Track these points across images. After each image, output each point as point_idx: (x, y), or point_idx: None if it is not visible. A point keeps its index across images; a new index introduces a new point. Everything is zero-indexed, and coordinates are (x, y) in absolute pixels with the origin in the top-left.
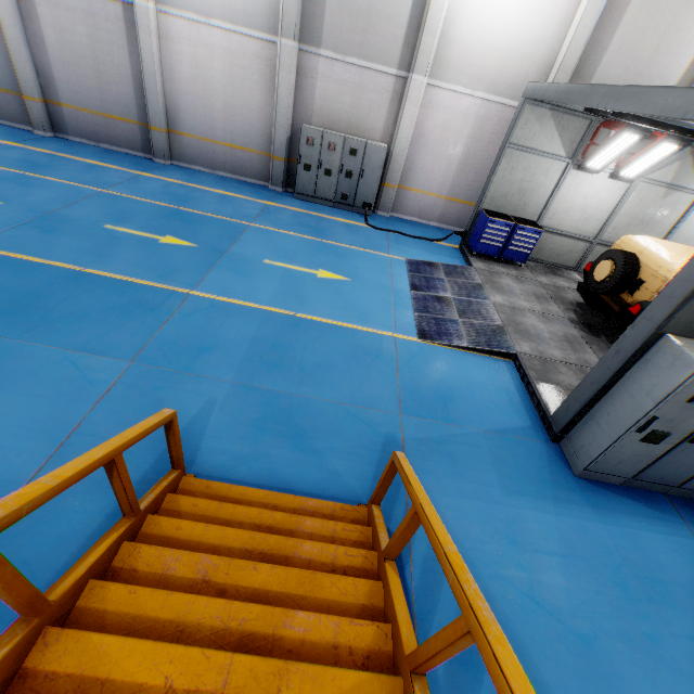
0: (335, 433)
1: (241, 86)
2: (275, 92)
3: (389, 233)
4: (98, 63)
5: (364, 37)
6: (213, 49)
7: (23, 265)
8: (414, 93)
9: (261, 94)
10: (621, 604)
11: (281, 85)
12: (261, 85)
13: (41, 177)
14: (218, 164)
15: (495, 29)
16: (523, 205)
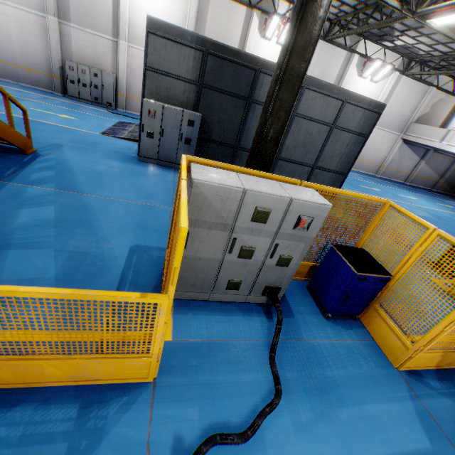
0: (32, 139)
1: (29, 37)
2: (49, 42)
3: (118, 115)
4: None
5: (92, 20)
6: (10, 17)
7: None
8: (122, 49)
9: (42, 43)
10: (124, 174)
11: (51, 38)
12: (41, 38)
13: None
14: (21, 79)
15: None
16: None
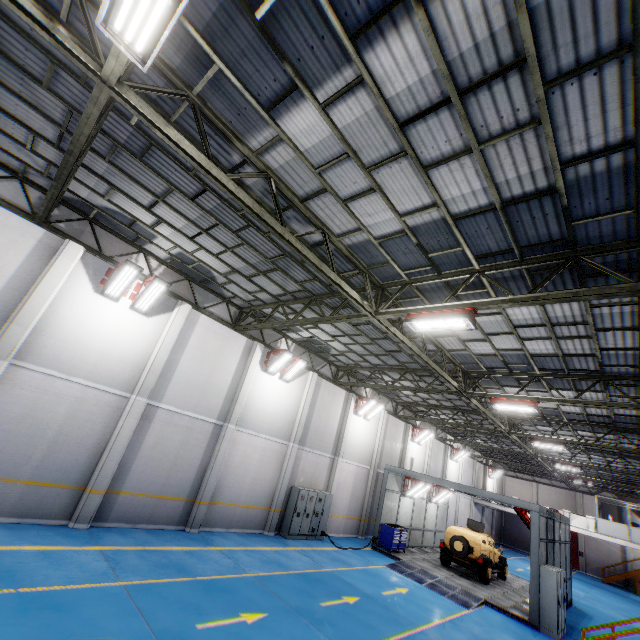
0: None
1: (265, 466)
2: (284, 469)
3: (350, 550)
4: (177, 457)
5: (321, 442)
6: (256, 447)
7: None
8: (339, 465)
9: (274, 470)
10: None
11: (288, 465)
12: (275, 465)
13: (209, 578)
14: (234, 522)
15: (358, 439)
16: (391, 516)
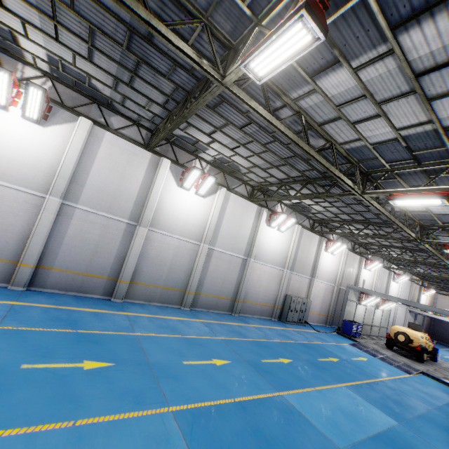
0: None
1: (270, 283)
2: (282, 285)
3: (324, 333)
4: (225, 277)
5: (303, 269)
6: (265, 272)
7: (360, 386)
8: (314, 283)
9: (276, 285)
10: None
11: (284, 282)
12: (276, 282)
13: (256, 340)
14: (255, 312)
15: (327, 267)
16: (350, 316)
